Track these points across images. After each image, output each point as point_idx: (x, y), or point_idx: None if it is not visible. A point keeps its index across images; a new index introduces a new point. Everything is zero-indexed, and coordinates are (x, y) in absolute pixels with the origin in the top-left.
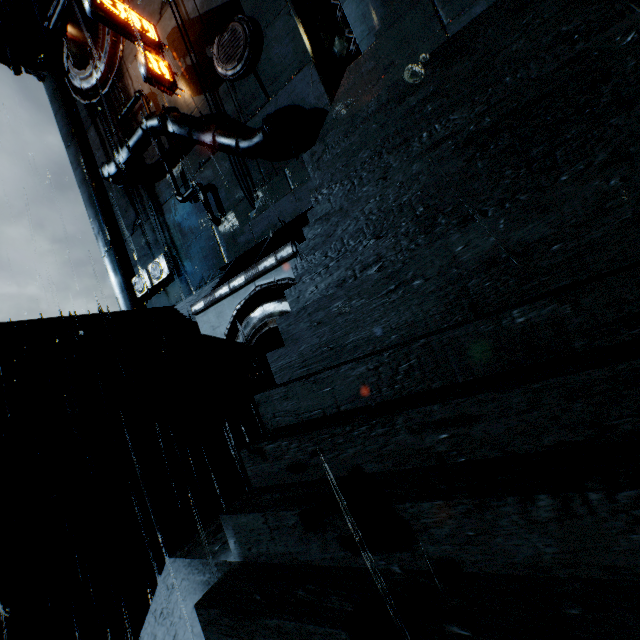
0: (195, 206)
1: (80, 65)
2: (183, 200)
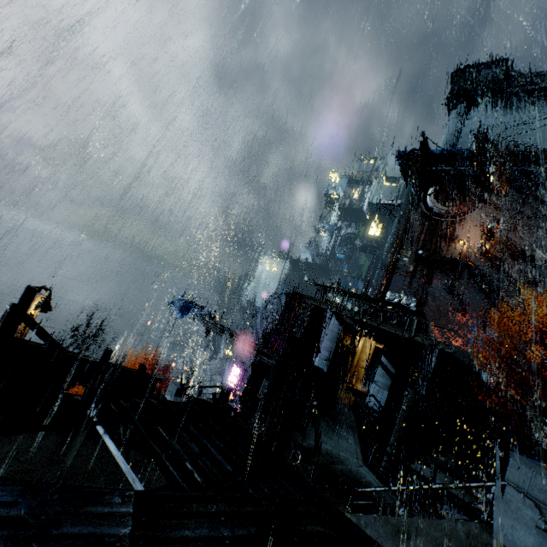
0: (451, 298)
1: (435, 196)
2: (449, 294)
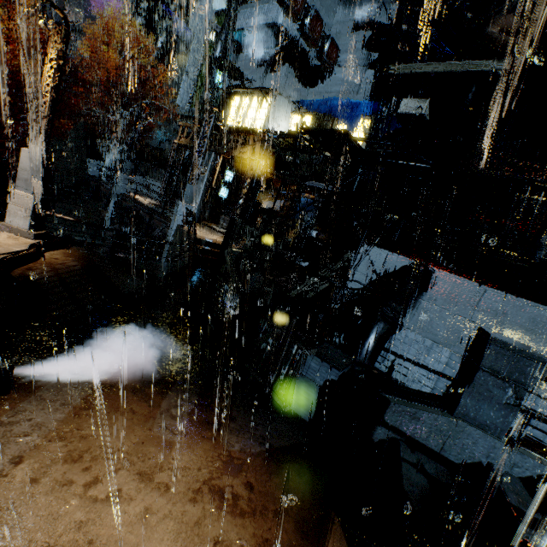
0: None
1: None
2: None
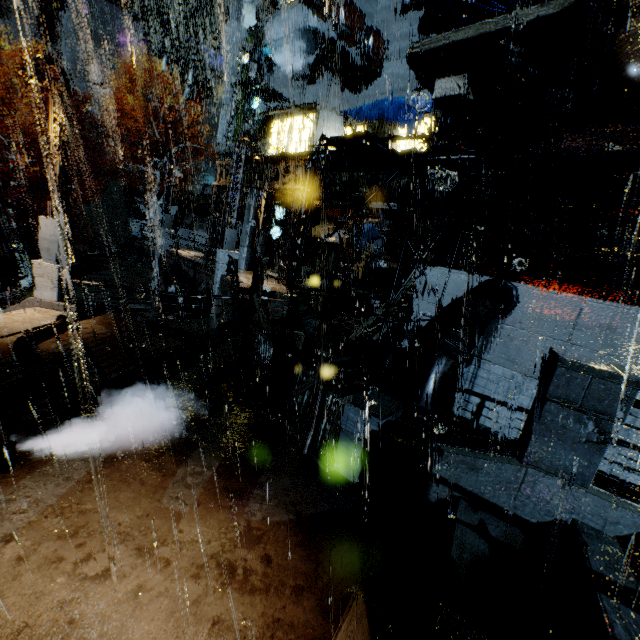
0: None
1: None
2: None
